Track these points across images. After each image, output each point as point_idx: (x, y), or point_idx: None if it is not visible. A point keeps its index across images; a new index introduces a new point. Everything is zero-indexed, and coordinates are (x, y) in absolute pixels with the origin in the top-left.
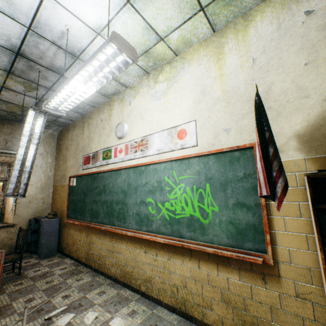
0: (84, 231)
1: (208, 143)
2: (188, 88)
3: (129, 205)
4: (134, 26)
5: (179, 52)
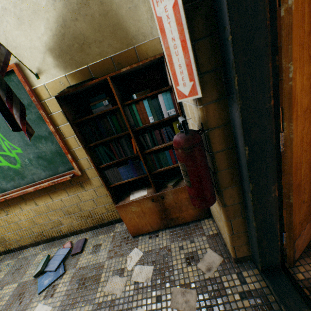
0: None
1: None
2: None
3: None
4: None
5: None
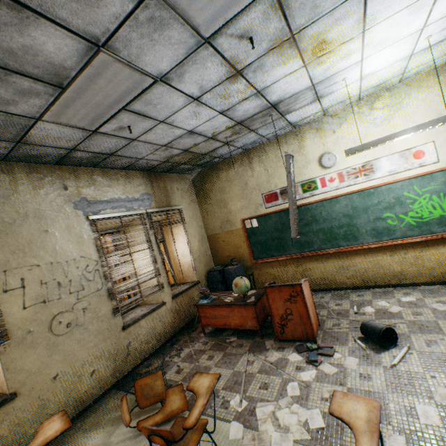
0: (291, 263)
1: None
2: (419, 114)
3: (359, 225)
4: (394, 69)
5: (404, 80)
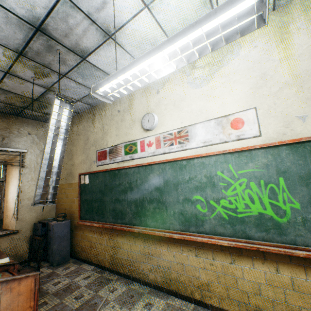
0: (106, 233)
1: (276, 133)
2: (241, 72)
3: (168, 204)
4: None
5: None
